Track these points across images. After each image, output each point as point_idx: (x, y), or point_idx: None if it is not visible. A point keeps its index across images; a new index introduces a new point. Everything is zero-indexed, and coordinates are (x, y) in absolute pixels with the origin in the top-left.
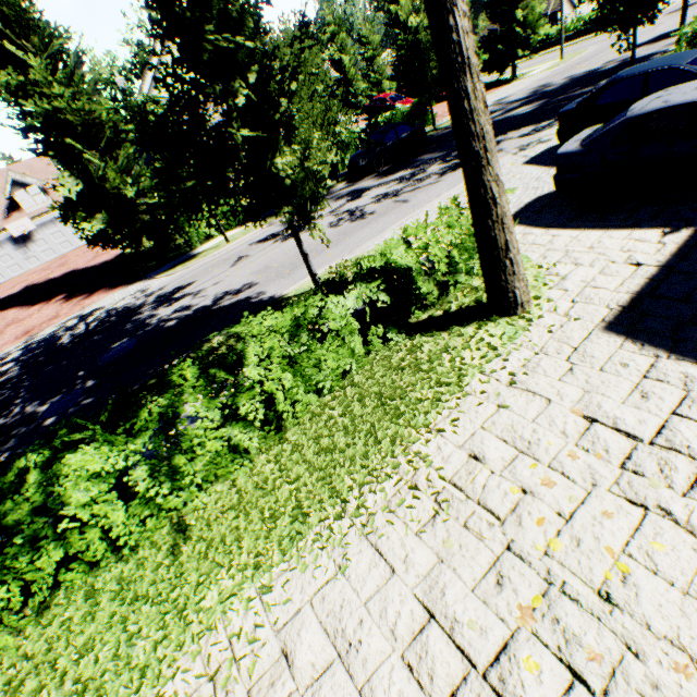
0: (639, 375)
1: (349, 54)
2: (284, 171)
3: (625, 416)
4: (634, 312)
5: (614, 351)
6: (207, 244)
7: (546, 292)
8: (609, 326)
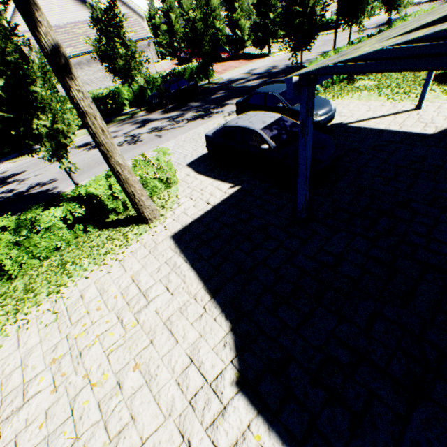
0: (164, 261)
1: (175, 13)
2: (40, 129)
3: (145, 280)
4: (187, 229)
5: (166, 248)
6: None
7: (169, 212)
8: (174, 235)
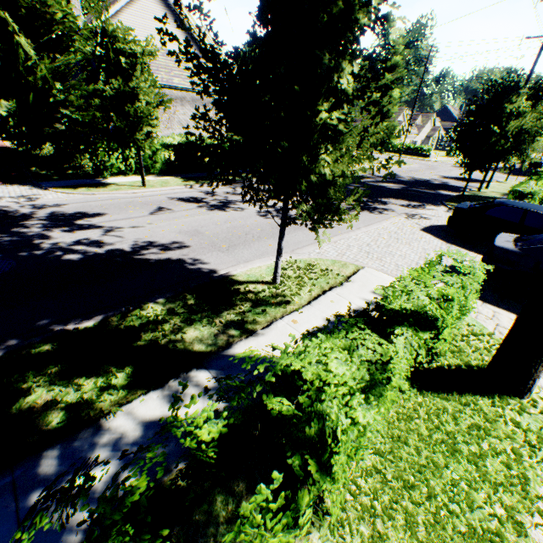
0: None
1: None
2: (317, 168)
3: None
4: None
5: None
6: (117, 178)
7: None
8: None
